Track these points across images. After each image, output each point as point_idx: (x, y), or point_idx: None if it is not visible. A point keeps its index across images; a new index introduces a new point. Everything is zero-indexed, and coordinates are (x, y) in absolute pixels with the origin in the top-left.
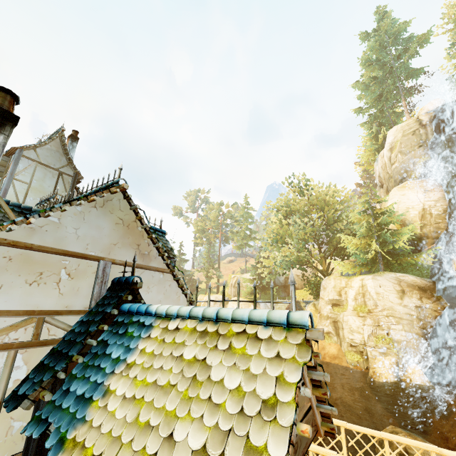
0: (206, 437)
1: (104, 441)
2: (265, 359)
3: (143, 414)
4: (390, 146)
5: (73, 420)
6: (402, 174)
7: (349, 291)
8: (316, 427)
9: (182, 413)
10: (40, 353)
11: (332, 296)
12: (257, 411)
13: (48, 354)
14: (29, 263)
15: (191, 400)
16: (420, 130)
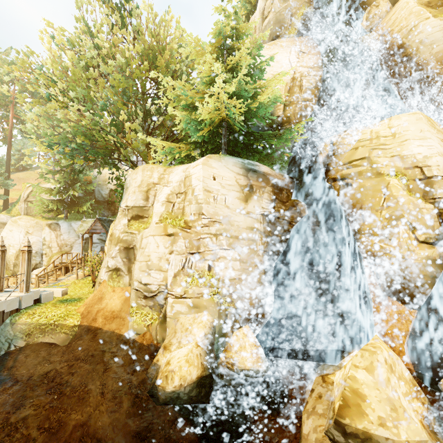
0: None
1: None
2: None
3: None
4: None
5: None
6: (275, 31)
7: (161, 190)
8: None
9: None
10: None
11: (131, 201)
12: None
13: None
14: None
15: None
16: None
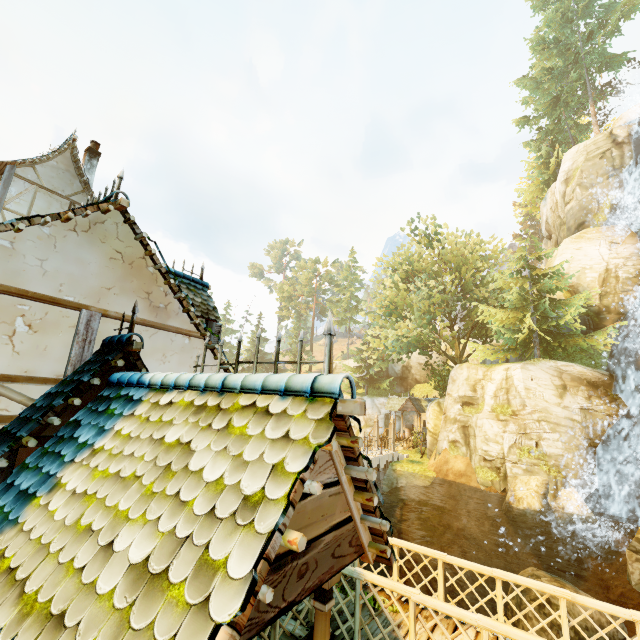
0: (154, 546)
1: (28, 549)
2: (267, 441)
3: (88, 514)
4: (565, 176)
5: (4, 521)
6: (579, 218)
7: (487, 385)
8: (361, 548)
9: (135, 514)
10: None
11: (463, 392)
12: (232, 511)
13: None
14: None
15: (153, 497)
16: (612, 150)
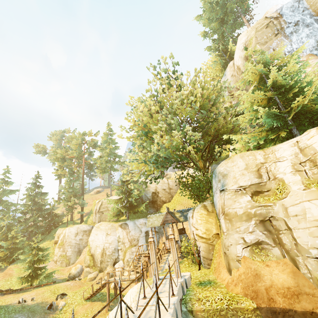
0: None
1: None
2: None
3: None
4: (244, 45)
5: None
6: None
7: (278, 165)
8: None
9: None
10: None
11: (248, 180)
12: None
13: None
14: None
15: None
16: (273, 21)
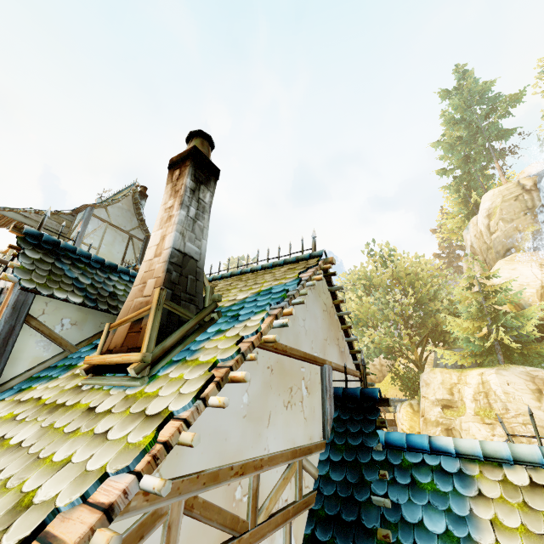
0: None
1: None
2: None
3: None
4: (487, 212)
5: None
6: (507, 244)
7: (464, 389)
8: None
9: None
10: (302, 519)
11: (441, 395)
12: None
13: (312, 521)
14: (282, 374)
15: None
16: (523, 195)
